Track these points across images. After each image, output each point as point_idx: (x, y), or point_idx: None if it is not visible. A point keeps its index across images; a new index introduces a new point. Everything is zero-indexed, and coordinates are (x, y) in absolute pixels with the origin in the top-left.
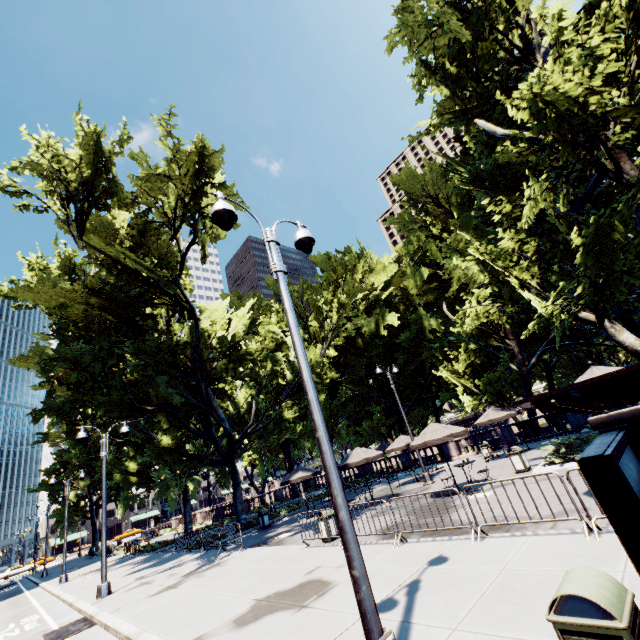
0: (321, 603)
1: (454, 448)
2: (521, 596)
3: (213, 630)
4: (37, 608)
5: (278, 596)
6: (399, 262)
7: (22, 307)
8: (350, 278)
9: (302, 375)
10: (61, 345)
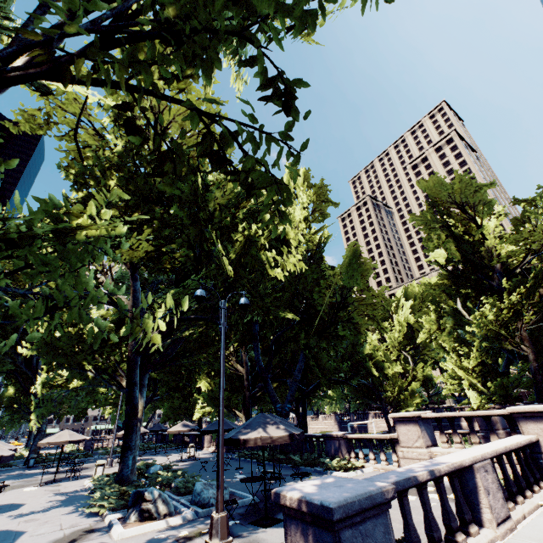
0: None
1: (207, 441)
2: None
3: None
4: None
5: None
6: None
7: None
8: None
9: None
10: None
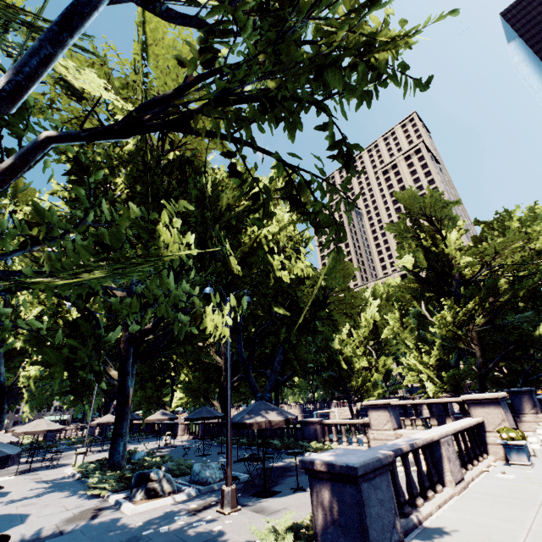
0: None
1: (181, 429)
2: None
3: None
4: None
5: None
6: None
7: None
8: None
9: None
10: None
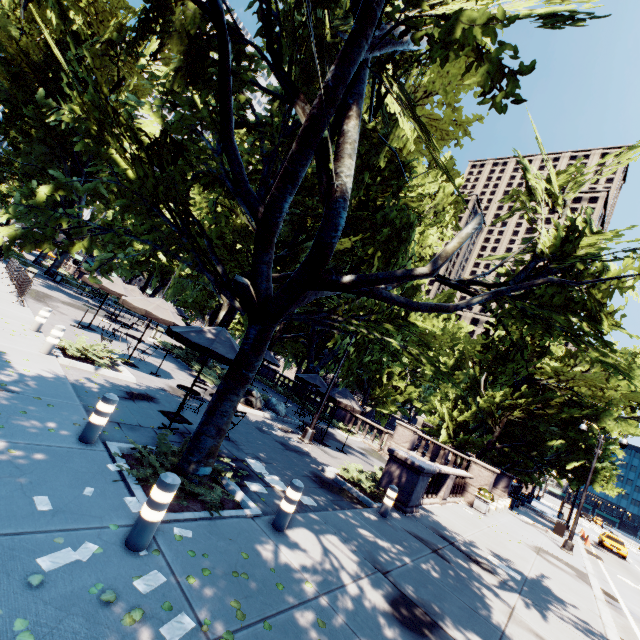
0: None
1: None
2: None
3: None
4: None
5: None
6: None
7: None
8: None
9: None
10: None
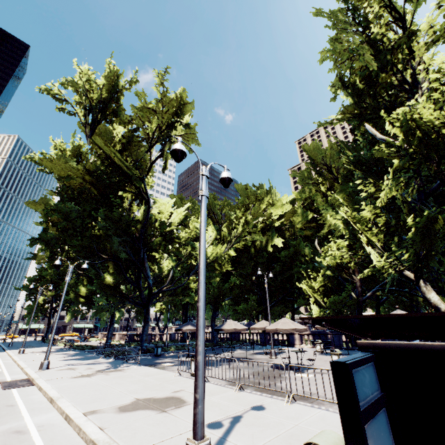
0: (176, 412)
1: (298, 339)
2: (300, 444)
3: (104, 409)
4: (1, 365)
5: (151, 400)
6: (293, 203)
7: (43, 171)
8: (257, 205)
9: (199, 264)
10: (60, 201)
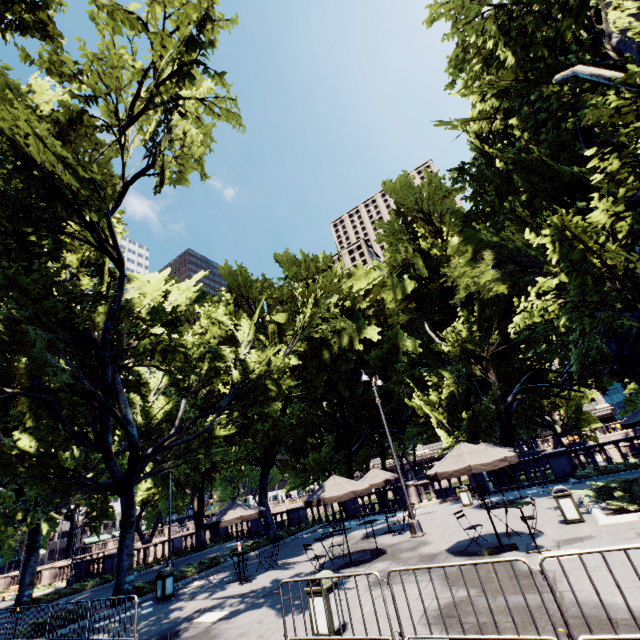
0: None
1: (415, 494)
2: None
3: None
4: None
5: None
6: None
7: None
8: (323, 280)
9: None
10: None
